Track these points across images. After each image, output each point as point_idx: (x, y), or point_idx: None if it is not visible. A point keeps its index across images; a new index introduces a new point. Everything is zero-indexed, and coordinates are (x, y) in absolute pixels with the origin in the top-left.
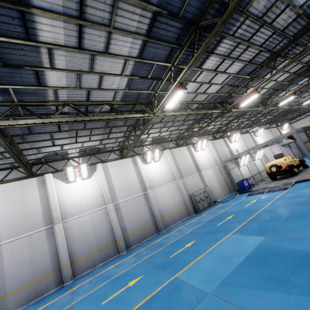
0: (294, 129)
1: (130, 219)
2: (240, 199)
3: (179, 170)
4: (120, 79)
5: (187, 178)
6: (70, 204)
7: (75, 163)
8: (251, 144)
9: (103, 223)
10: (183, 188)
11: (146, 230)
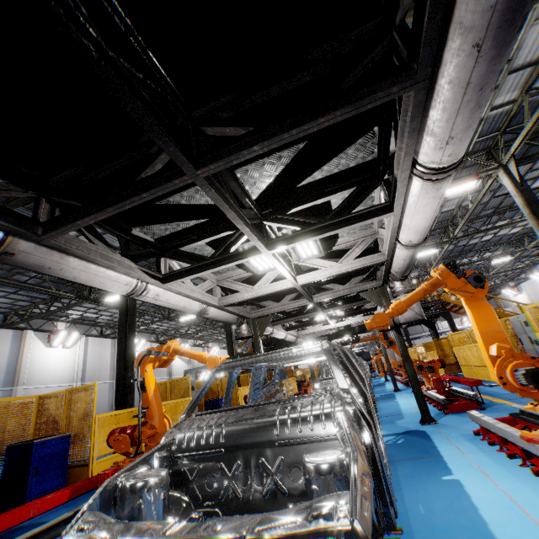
0: None
1: None
2: None
3: None
4: (486, 253)
5: None
6: None
7: None
8: None
9: None
10: None
11: None
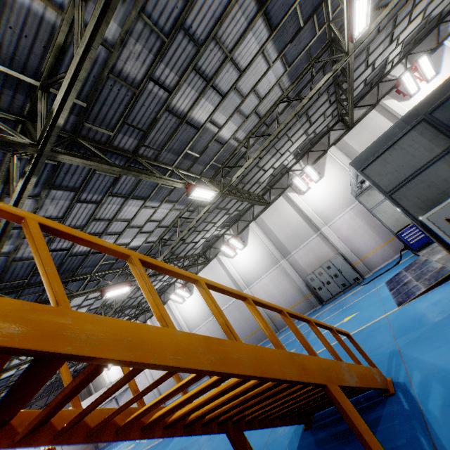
0: None
1: (238, 325)
2: (373, 288)
3: (279, 244)
4: None
5: (296, 252)
6: (190, 320)
7: (180, 285)
8: None
9: (217, 331)
10: (291, 272)
11: (257, 334)
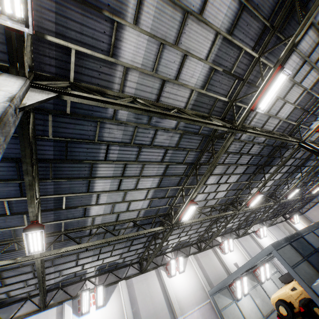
0: (310, 219)
1: None
2: None
3: None
4: None
5: None
6: None
7: None
8: (256, 251)
9: None
10: None
11: None
